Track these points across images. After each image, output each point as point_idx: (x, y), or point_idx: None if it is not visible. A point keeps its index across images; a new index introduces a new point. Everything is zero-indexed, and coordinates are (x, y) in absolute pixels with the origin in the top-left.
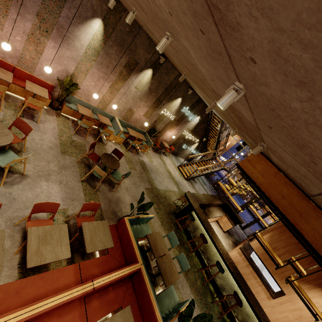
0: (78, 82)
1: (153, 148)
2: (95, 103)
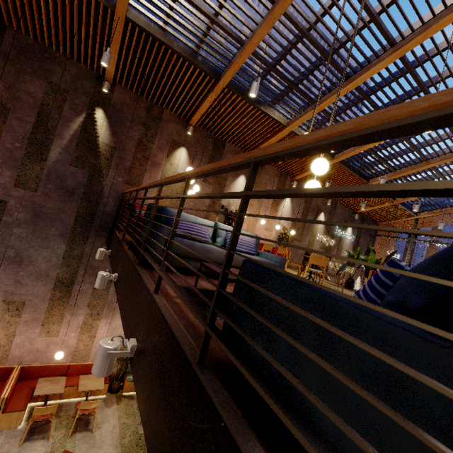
0: None
1: None
2: None
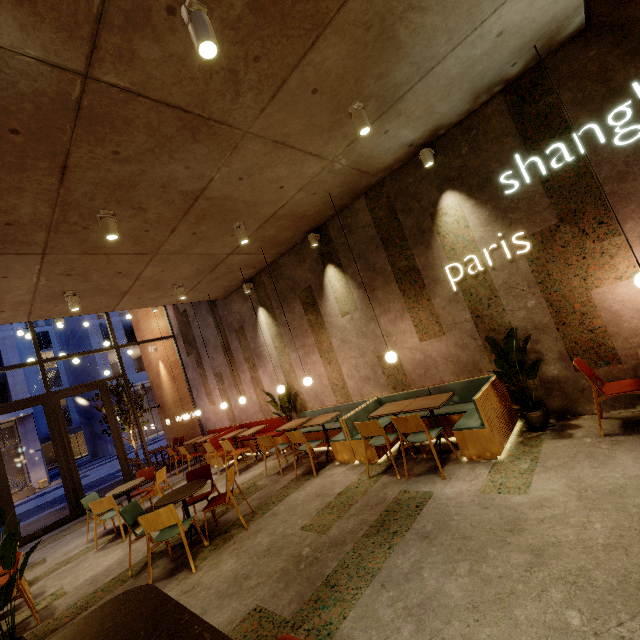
0: (297, 388)
1: (635, 418)
2: (333, 401)
